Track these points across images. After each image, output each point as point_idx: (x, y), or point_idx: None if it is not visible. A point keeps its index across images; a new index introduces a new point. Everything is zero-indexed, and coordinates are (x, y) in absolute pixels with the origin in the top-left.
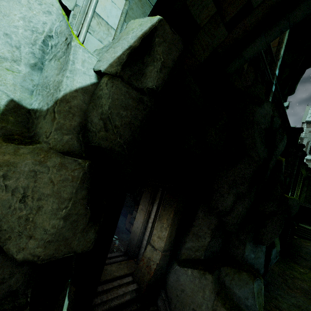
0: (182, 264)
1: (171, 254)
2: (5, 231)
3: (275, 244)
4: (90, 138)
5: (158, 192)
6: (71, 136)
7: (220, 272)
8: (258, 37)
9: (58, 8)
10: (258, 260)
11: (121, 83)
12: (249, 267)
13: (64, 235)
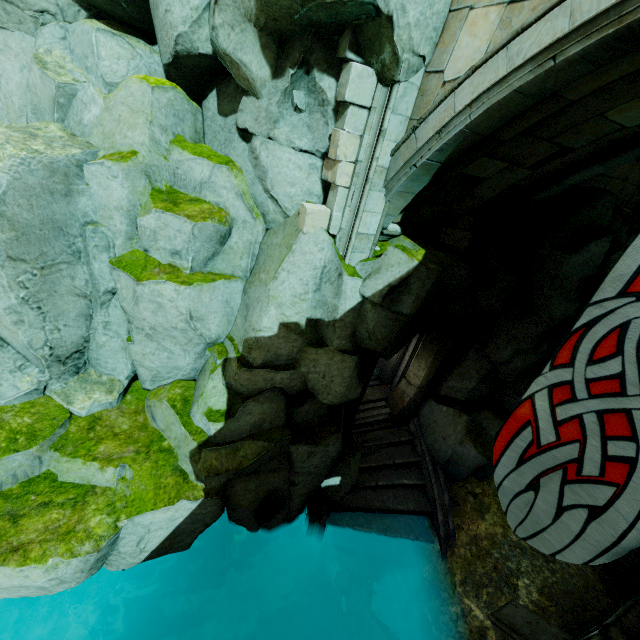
0: (438, 401)
1: (429, 388)
2: (316, 390)
3: None
4: (358, 341)
5: None
6: (346, 341)
7: (479, 415)
8: (590, 167)
9: (327, 240)
10: None
11: (382, 309)
12: None
13: (345, 393)
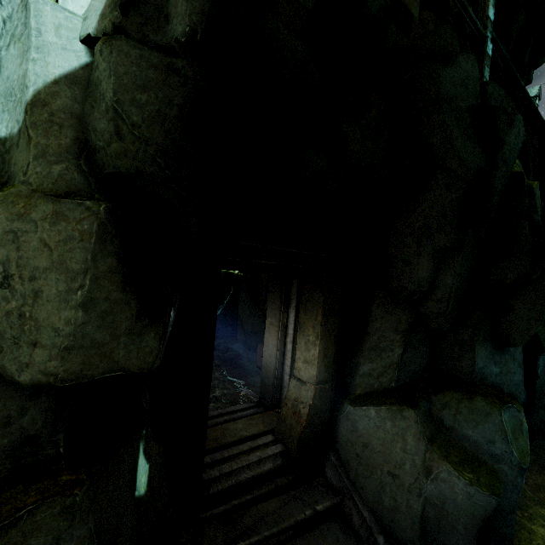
0: (357, 402)
1: (337, 390)
2: None
3: (543, 347)
4: (99, 163)
5: (292, 288)
6: (66, 165)
7: (431, 404)
8: None
9: None
10: (510, 378)
11: (127, 42)
12: (488, 388)
13: (93, 338)
